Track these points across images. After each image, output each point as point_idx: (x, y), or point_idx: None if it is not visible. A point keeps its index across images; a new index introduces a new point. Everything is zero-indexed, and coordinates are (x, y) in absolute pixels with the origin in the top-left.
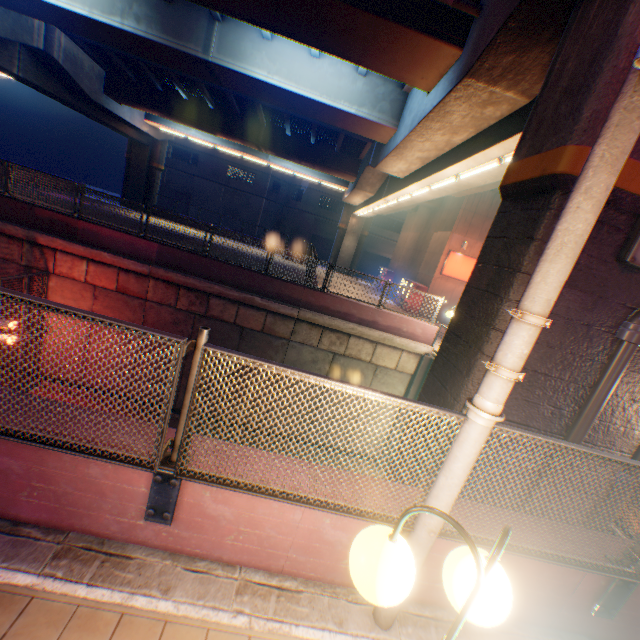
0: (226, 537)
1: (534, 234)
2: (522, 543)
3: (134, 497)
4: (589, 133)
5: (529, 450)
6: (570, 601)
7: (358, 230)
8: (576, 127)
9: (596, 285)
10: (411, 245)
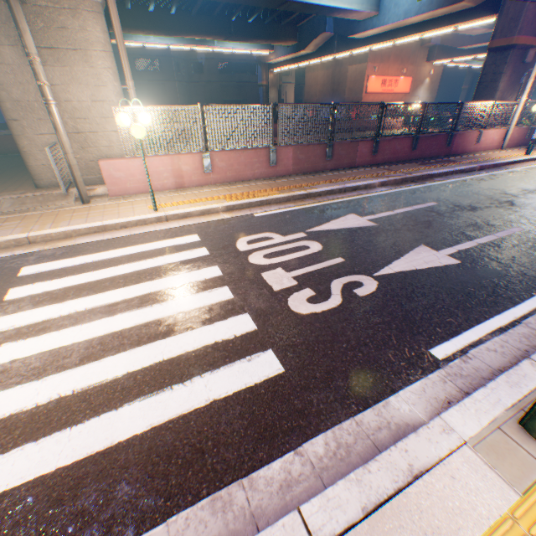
0: (481, 146)
1: (506, 63)
2: (520, 126)
3: (472, 142)
4: (519, 34)
5: (500, 122)
6: (521, 139)
7: (276, 83)
8: (516, 32)
9: (516, 71)
10: (326, 81)
